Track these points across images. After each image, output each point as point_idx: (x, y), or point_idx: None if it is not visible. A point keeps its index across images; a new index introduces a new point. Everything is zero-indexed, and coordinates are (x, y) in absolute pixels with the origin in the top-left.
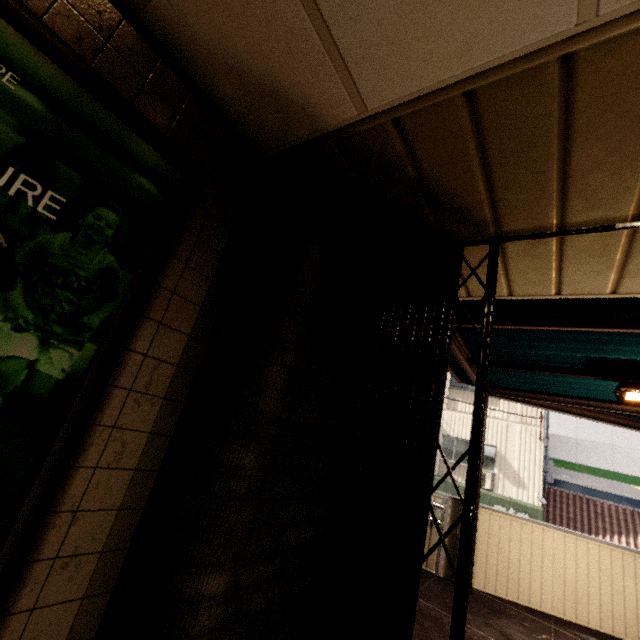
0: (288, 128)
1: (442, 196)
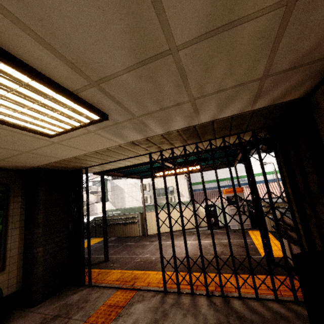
0: (25, 167)
1: (67, 167)
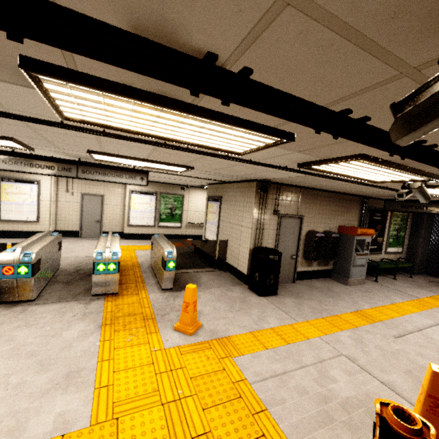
0: None
1: None
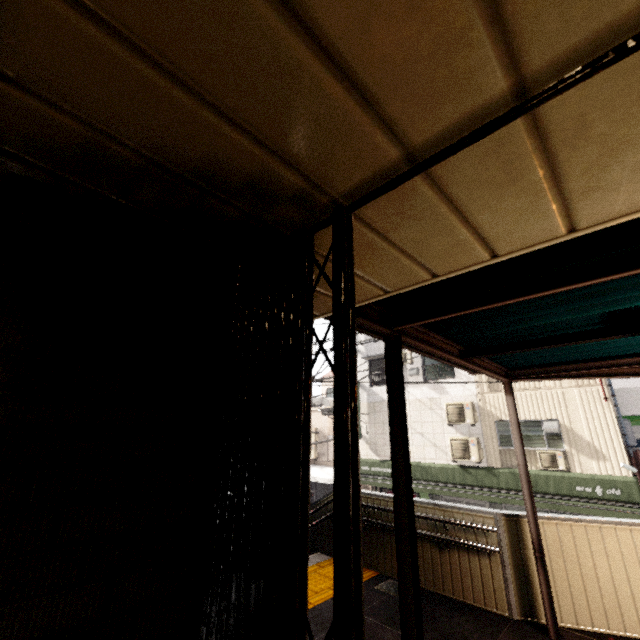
0: None
1: (208, 174)
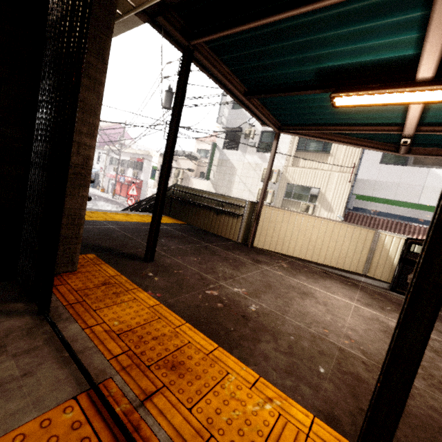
0: None
1: None
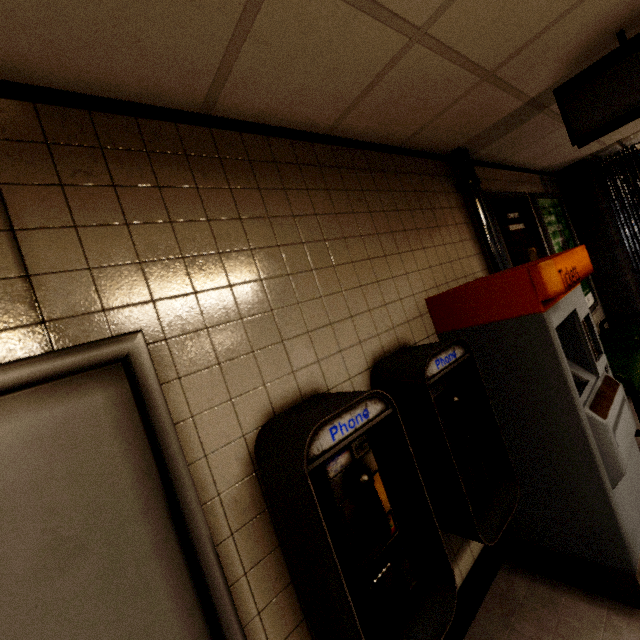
0: (571, 162)
1: (628, 142)
